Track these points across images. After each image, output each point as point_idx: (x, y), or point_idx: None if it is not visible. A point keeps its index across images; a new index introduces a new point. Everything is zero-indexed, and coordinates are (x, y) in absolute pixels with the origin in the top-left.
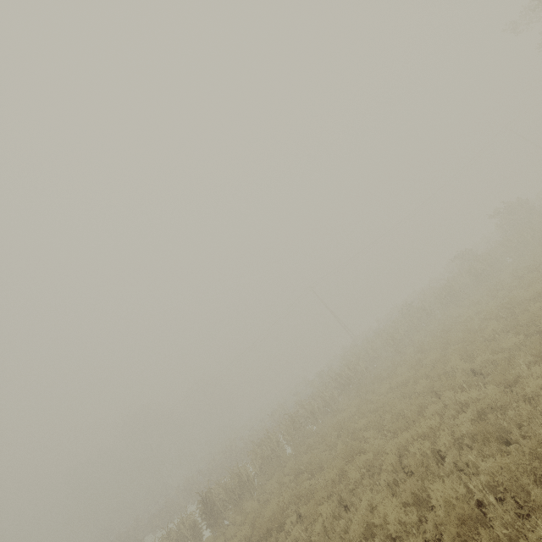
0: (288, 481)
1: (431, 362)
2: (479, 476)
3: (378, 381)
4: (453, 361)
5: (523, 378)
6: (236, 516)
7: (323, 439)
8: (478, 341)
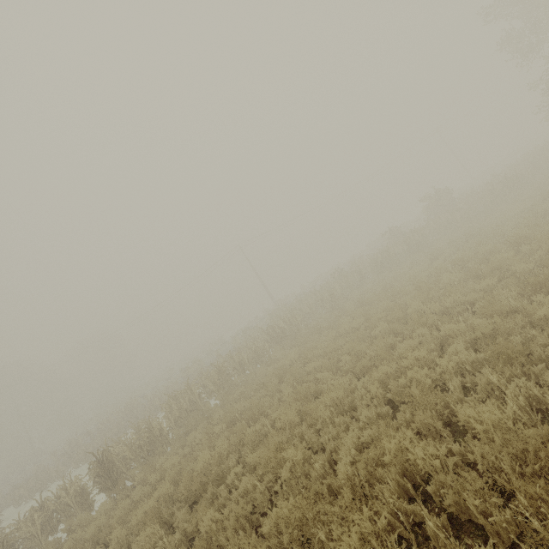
0: (219, 430)
1: (382, 311)
2: (496, 400)
3: (318, 332)
4: (416, 304)
5: (512, 310)
6: (146, 474)
7: (259, 387)
8: (435, 290)
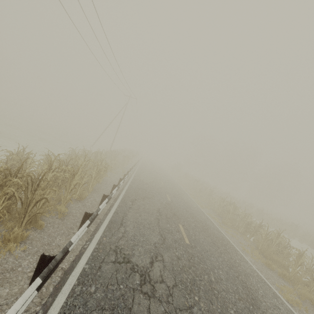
0: None
1: None
2: None
3: None
4: None
5: None
6: None
7: None
8: None
